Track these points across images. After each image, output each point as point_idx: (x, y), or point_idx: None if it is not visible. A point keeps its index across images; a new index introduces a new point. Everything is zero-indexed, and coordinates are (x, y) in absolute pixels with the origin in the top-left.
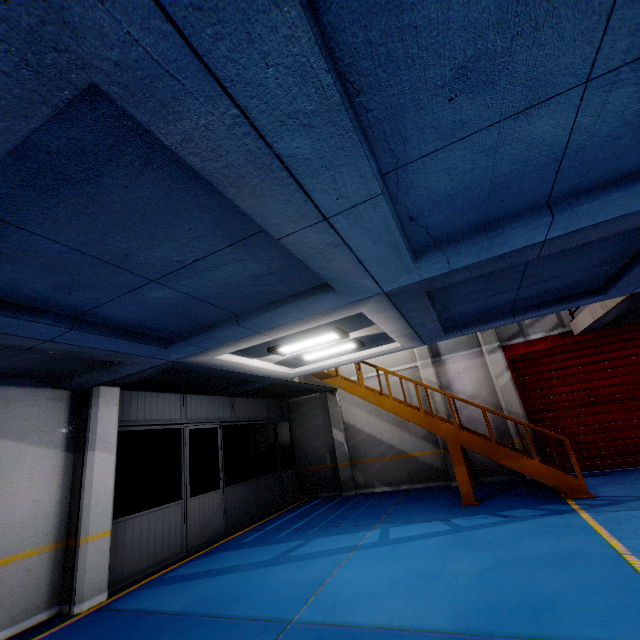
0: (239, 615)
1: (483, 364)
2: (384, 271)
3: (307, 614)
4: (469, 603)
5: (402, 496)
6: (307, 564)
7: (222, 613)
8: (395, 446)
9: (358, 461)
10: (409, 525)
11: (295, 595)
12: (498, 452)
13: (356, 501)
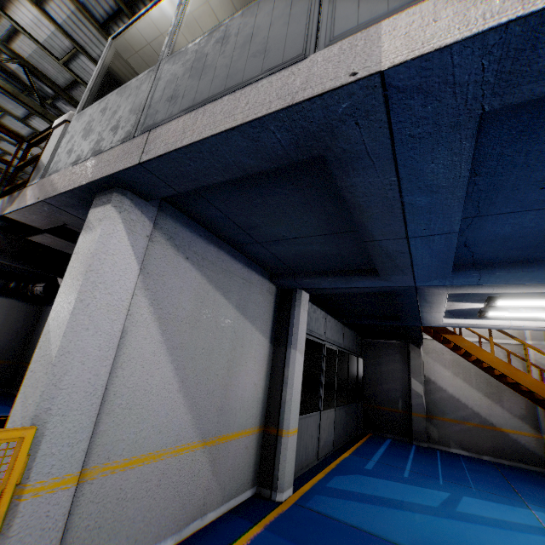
0: None
1: None
2: None
3: None
4: None
5: (498, 469)
6: (507, 534)
7: None
8: (482, 415)
9: (434, 417)
10: None
11: None
12: None
13: (442, 457)
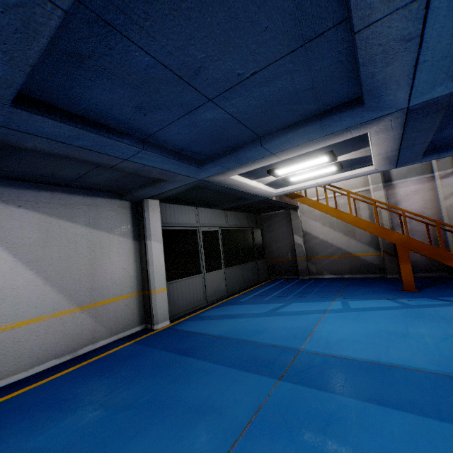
0: (260, 342)
1: (432, 187)
2: (429, 78)
3: (310, 347)
4: (443, 356)
5: (347, 282)
6: (294, 318)
7: (248, 340)
8: (342, 248)
9: (312, 257)
10: (363, 300)
11: (295, 335)
12: (443, 256)
13: (312, 282)
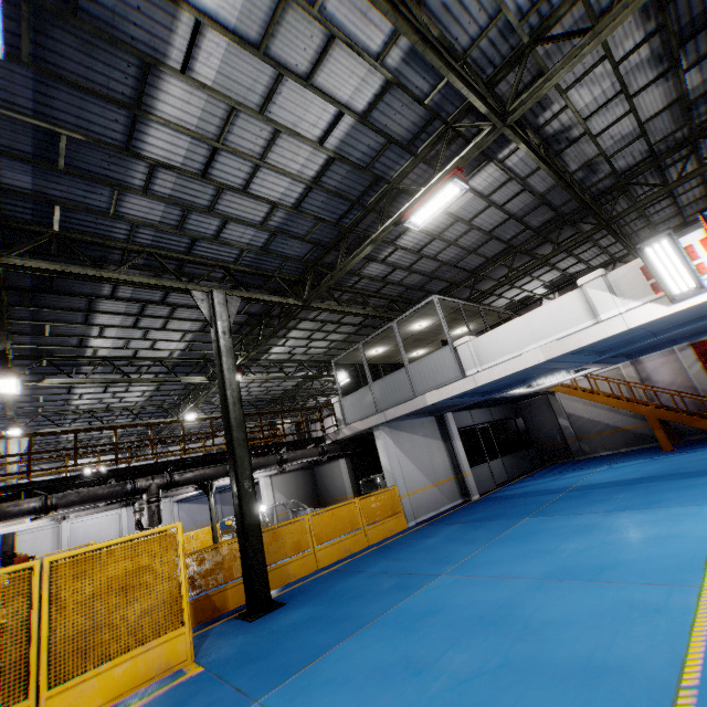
0: (550, 489)
1: (675, 359)
2: (590, 360)
3: (580, 484)
4: (649, 473)
5: (621, 454)
6: (570, 479)
7: (542, 490)
8: (610, 424)
9: (582, 437)
10: (625, 463)
11: (571, 483)
12: (683, 419)
13: (587, 461)
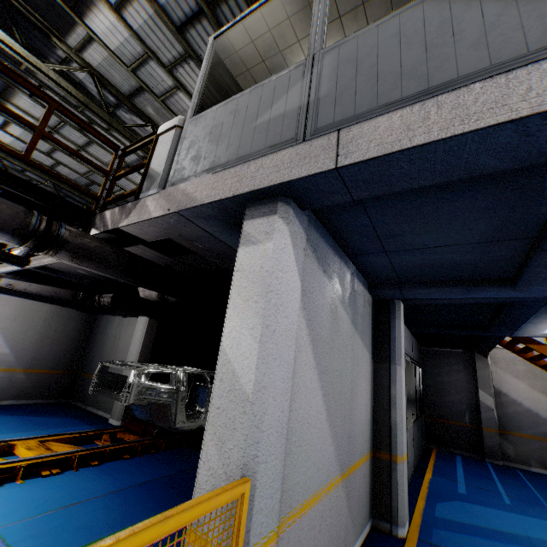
0: None
1: None
2: None
3: None
4: None
5: None
6: None
7: None
8: None
9: (508, 432)
10: None
11: None
12: None
13: (527, 478)
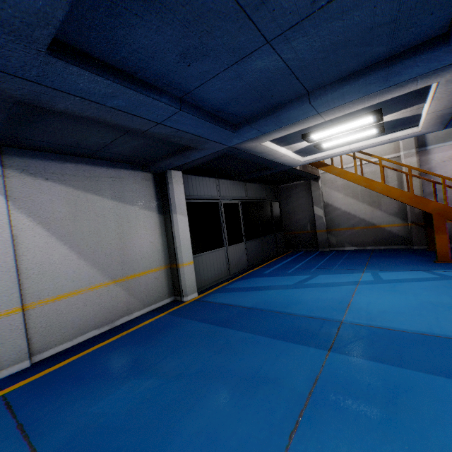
0: (297, 314)
1: None
2: None
3: (351, 319)
4: None
5: (371, 253)
6: (325, 289)
7: (283, 311)
8: (366, 220)
9: (333, 229)
10: (394, 272)
11: (331, 307)
12: None
13: (333, 255)
